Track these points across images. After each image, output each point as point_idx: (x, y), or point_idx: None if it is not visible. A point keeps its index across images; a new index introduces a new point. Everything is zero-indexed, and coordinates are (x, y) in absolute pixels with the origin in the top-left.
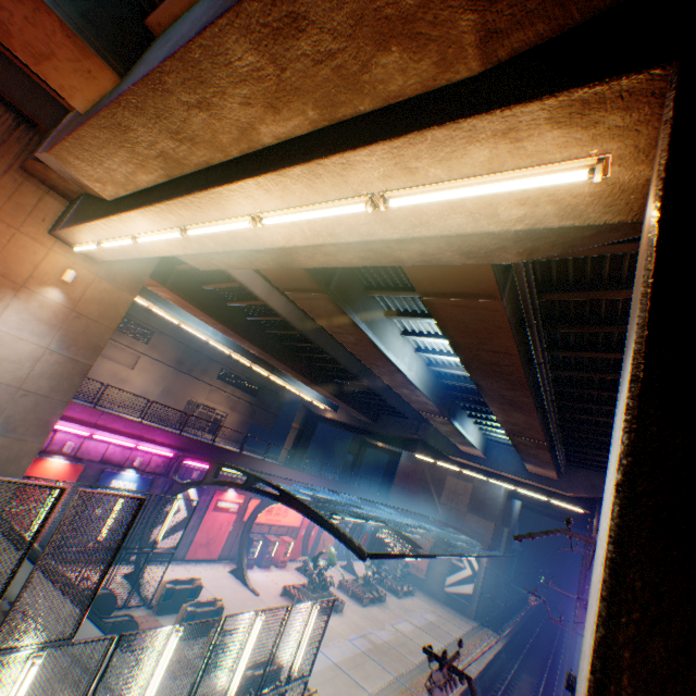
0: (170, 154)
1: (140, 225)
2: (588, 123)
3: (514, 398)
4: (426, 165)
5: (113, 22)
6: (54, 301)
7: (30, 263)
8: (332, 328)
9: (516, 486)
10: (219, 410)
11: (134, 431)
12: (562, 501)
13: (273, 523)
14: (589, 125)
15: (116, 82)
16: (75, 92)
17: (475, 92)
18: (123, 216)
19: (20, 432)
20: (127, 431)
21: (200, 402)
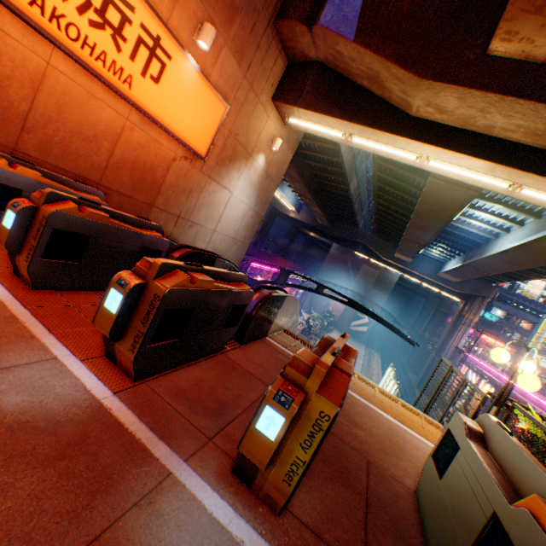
0: None
1: (458, 161)
2: None
3: (521, 263)
4: None
5: None
6: (259, 166)
7: (257, 133)
8: (428, 201)
9: (422, 282)
10: None
11: None
12: (450, 294)
13: None
14: None
15: None
16: (521, 42)
17: None
18: (452, 153)
19: None
20: None
21: None
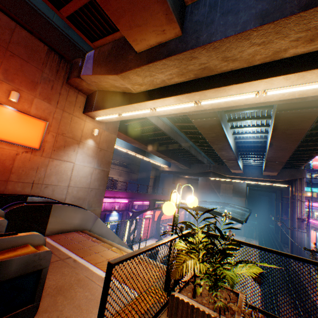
0: (209, 68)
1: (164, 103)
2: None
3: (286, 147)
4: None
5: (177, 2)
6: (91, 145)
7: (80, 130)
8: (205, 132)
9: (257, 182)
10: (114, 178)
11: (111, 195)
12: (278, 184)
13: (163, 219)
14: None
15: (177, 34)
16: (142, 42)
17: None
18: (157, 100)
19: (93, 207)
20: (109, 195)
21: None
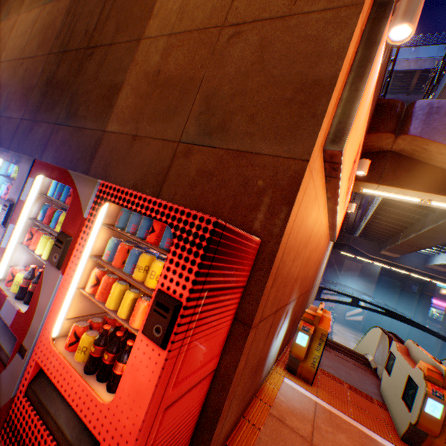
0: None
1: None
2: None
3: None
4: None
5: None
6: None
7: None
8: None
9: (411, 273)
10: None
11: None
12: (440, 282)
13: None
14: None
15: None
16: None
17: None
18: None
19: None
20: None
21: None
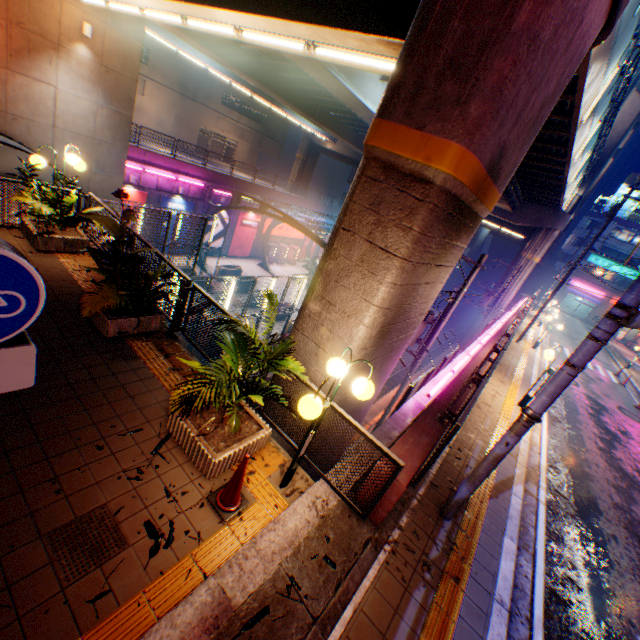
0: None
1: (146, 4)
2: (393, 49)
3: None
4: (331, 40)
5: None
6: (86, 59)
7: (54, 20)
8: (316, 78)
9: None
10: (229, 140)
11: (172, 167)
12: (509, 231)
13: (284, 237)
14: (394, 50)
15: None
16: None
17: (349, 5)
18: None
19: (107, 172)
20: (167, 167)
21: (211, 132)
